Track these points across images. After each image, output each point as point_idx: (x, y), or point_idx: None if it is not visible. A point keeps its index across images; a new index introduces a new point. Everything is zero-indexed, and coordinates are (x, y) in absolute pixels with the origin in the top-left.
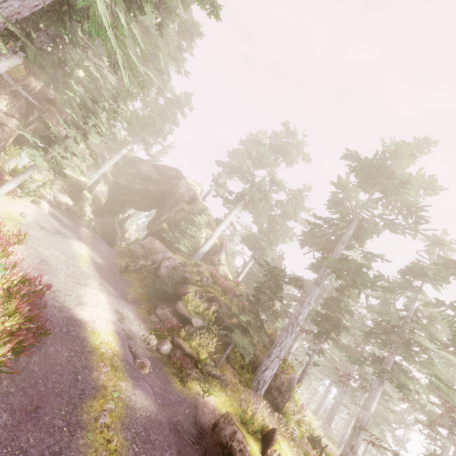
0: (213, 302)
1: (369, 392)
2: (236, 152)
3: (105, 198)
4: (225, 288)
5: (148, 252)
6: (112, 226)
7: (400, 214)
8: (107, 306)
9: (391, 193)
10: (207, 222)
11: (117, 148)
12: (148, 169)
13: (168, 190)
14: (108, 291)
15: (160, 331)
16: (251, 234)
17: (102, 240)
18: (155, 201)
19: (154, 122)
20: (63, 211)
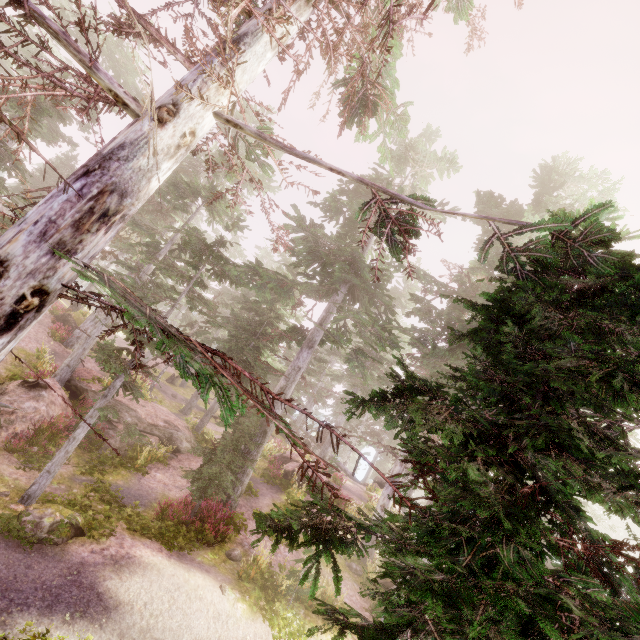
0: None
1: (111, 260)
2: None
3: None
4: None
5: None
6: None
7: None
8: None
9: (107, 68)
10: None
11: None
12: None
13: None
14: None
15: None
16: None
17: None
18: None
19: None
20: None
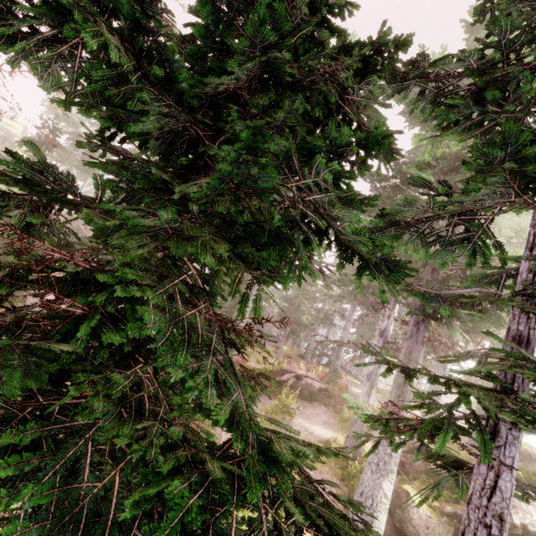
0: None
1: None
2: None
3: None
4: None
5: None
6: None
7: None
8: None
9: None
10: None
11: None
12: None
13: None
14: None
15: None
16: None
17: None
18: None
19: None
20: None
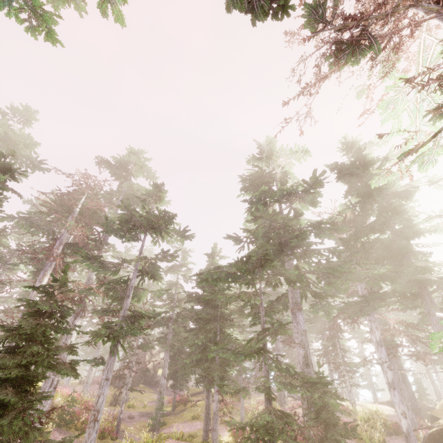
0: None
1: None
2: None
3: None
4: None
5: None
6: None
7: (28, 167)
8: None
9: (2, 147)
10: None
11: None
12: None
13: None
14: None
15: None
16: None
17: None
18: None
19: None
20: None
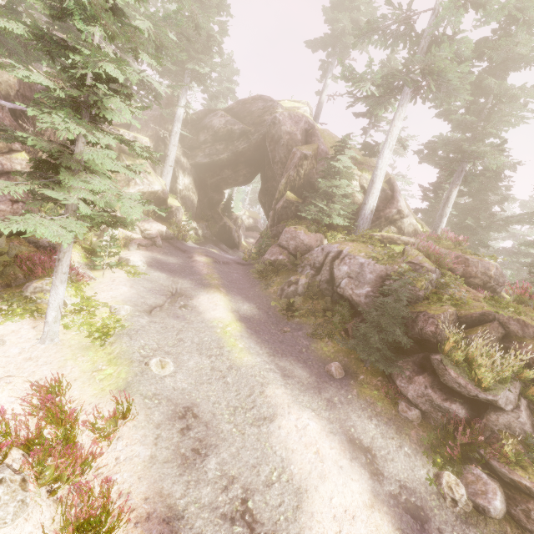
0: (488, 324)
1: None
2: (337, 2)
3: (194, 193)
4: (446, 261)
5: (295, 253)
6: (221, 223)
7: None
8: (333, 450)
9: None
10: (348, 158)
11: (170, 113)
12: (223, 120)
13: (266, 138)
14: (302, 384)
15: (453, 455)
16: (441, 141)
17: (220, 245)
18: (254, 163)
19: (195, 25)
20: (162, 246)
